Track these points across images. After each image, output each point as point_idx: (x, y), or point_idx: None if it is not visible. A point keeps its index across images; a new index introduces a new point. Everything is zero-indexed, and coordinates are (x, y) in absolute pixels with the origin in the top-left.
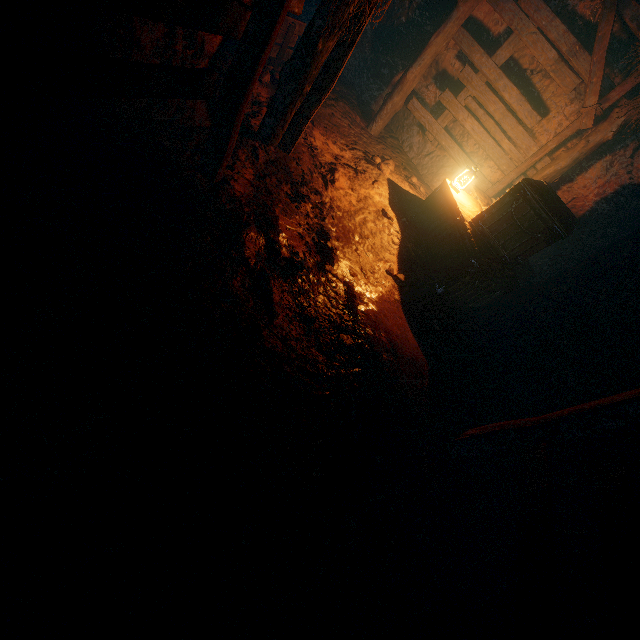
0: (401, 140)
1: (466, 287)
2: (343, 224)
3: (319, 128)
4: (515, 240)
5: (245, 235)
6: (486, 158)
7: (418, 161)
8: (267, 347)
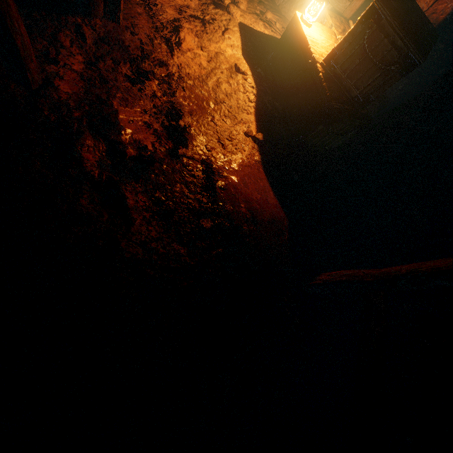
0: None
1: (321, 134)
2: (195, 93)
3: None
4: (368, 76)
5: (80, 147)
6: None
7: None
8: (128, 257)
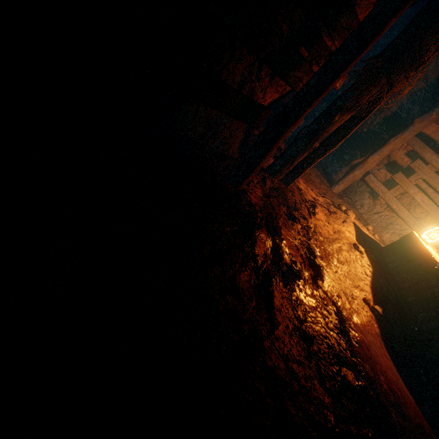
0: (354, 200)
1: None
2: (324, 247)
3: (302, 179)
4: None
5: (257, 234)
6: (434, 224)
7: (368, 216)
8: (268, 365)
